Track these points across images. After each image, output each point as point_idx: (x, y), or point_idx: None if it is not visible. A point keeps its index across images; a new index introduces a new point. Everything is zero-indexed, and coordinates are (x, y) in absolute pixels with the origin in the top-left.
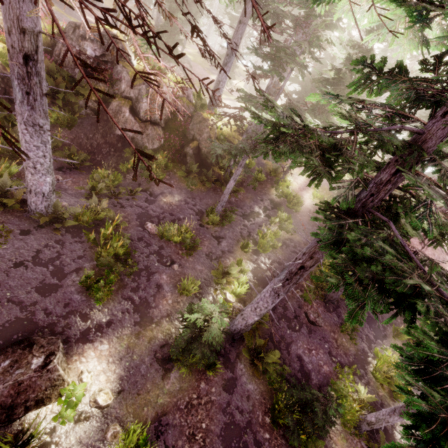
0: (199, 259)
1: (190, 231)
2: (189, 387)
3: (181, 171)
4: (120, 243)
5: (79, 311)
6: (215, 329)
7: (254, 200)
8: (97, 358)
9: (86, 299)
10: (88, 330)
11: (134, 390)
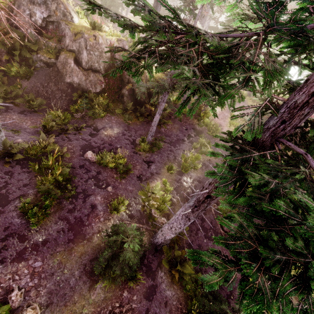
0: (130, 181)
1: (124, 158)
2: (113, 296)
3: (119, 109)
4: (58, 173)
5: (18, 233)
6: (132, 250)
7: (180, 130)
8: (30, 275)
9: (25, 222)
10: (24, 249)
11: (61, 302)
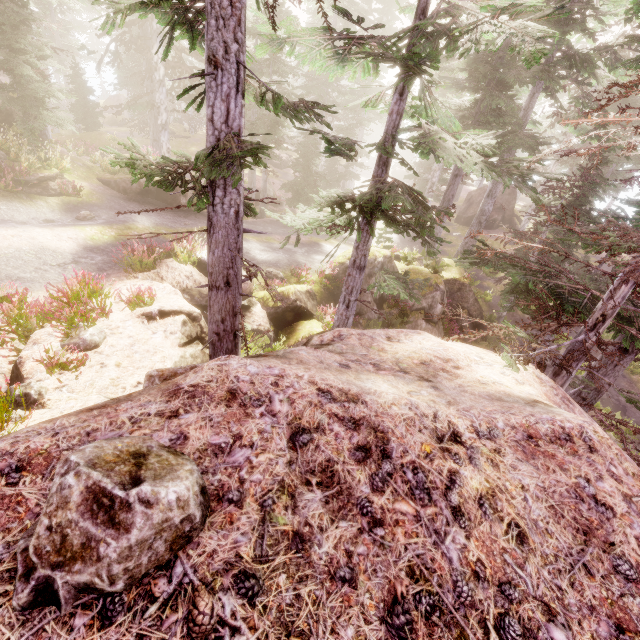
0: None
1: None
2: None
3: None
4: None
5: None
6: None
7: None
8: None
9: None
10: None
11: None
